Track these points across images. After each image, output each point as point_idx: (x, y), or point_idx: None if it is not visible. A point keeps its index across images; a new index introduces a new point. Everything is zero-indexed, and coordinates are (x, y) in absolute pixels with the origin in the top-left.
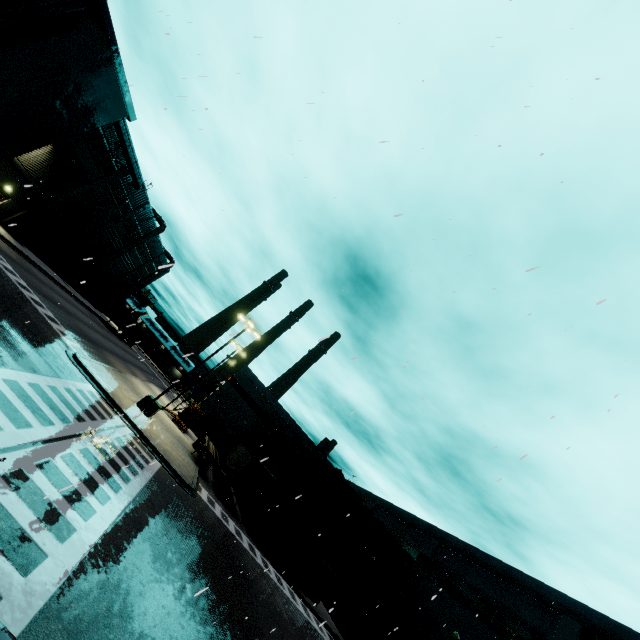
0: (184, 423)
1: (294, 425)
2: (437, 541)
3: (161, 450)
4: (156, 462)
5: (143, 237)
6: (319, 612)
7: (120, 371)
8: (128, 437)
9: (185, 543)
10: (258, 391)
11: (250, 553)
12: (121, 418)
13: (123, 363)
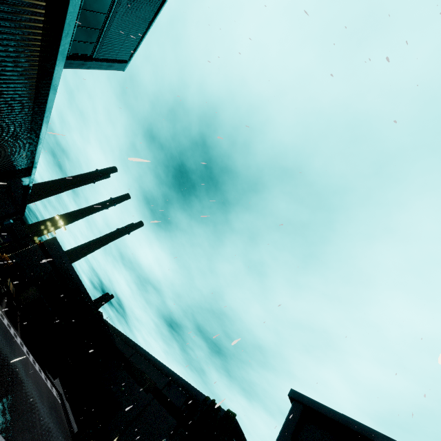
0: None
1: (79, 281)
2: (135, 351)
3: None
4: None
5: None
6: (55, 383)
7: None
8: None
9: None
10: (59, 255)
11: (20, 345)
12: None
13: None
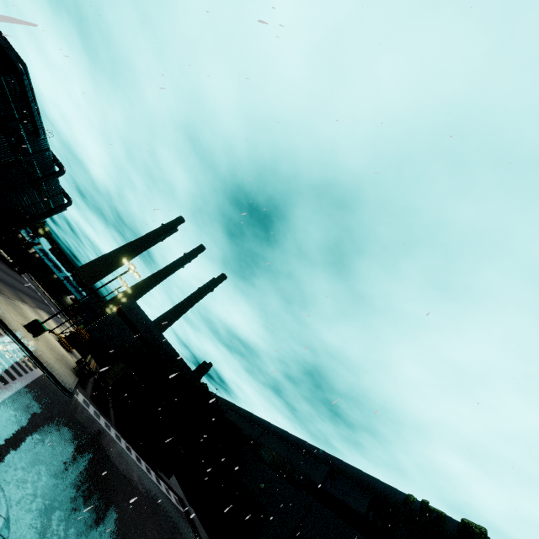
0: (69, 344)
1: (170, 348)
2: (263, 429)
3: (44, 362)
4: (39, 370)
5: (41, 178)
6: (170, 483)
7: (10, 298)
8: (15, 351)
9: (58, 423)
10: (141, 320)
11: (116, 440)
12: (9, 336)
13: (12, 291)
